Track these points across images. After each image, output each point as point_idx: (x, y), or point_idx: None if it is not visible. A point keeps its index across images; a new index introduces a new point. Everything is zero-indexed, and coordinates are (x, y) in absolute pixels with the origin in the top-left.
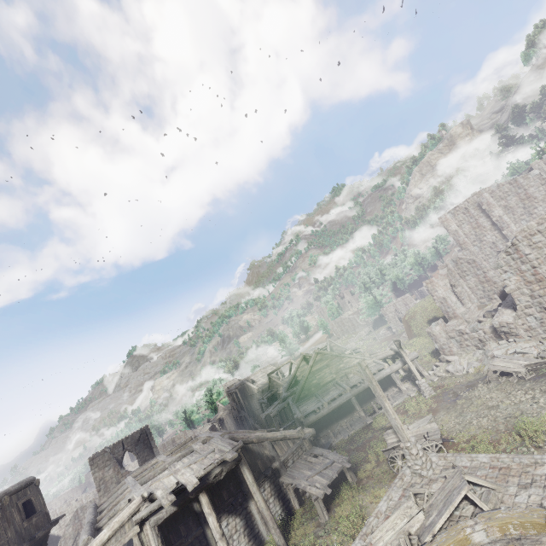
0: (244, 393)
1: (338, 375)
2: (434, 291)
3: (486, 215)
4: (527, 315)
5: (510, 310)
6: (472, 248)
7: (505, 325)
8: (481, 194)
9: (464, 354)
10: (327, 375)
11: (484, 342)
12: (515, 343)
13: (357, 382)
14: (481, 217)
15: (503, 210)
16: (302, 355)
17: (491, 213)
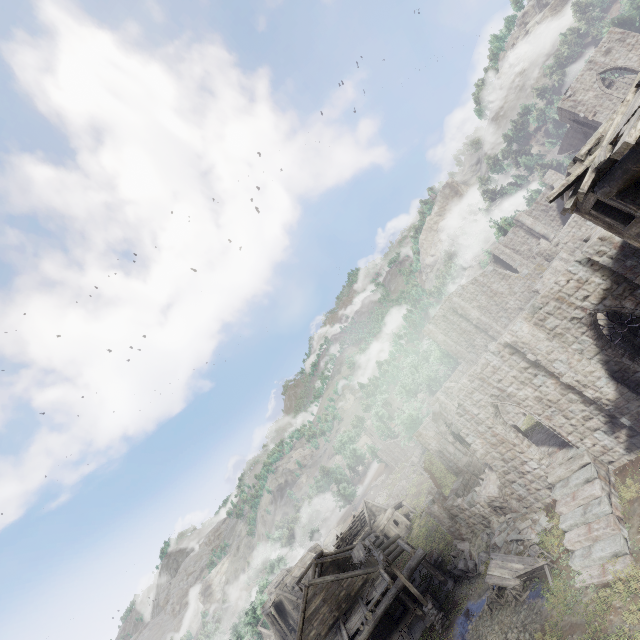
0: (284, 608)
1: (341, 611)
2: (427, 444)
3: (466, 319)
4: (510, 482)
5: (495, 473)
6: (468, 356)
7: (494, 499)
8: (451, 299)
9: (473, 538)
10: (327, 617)
11: (487, 518)
12: (513, 520)
13: (360, 624)
14: (462, 321)
15: (479, 310)
16: (313, 564)
17: (469, 317)
